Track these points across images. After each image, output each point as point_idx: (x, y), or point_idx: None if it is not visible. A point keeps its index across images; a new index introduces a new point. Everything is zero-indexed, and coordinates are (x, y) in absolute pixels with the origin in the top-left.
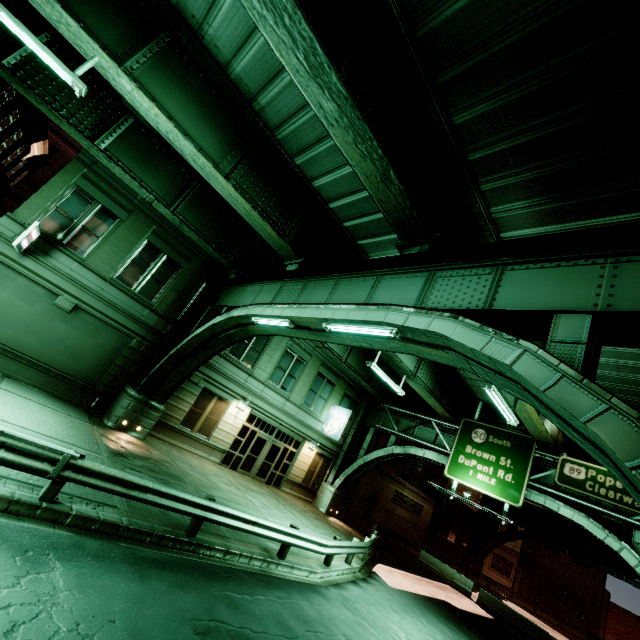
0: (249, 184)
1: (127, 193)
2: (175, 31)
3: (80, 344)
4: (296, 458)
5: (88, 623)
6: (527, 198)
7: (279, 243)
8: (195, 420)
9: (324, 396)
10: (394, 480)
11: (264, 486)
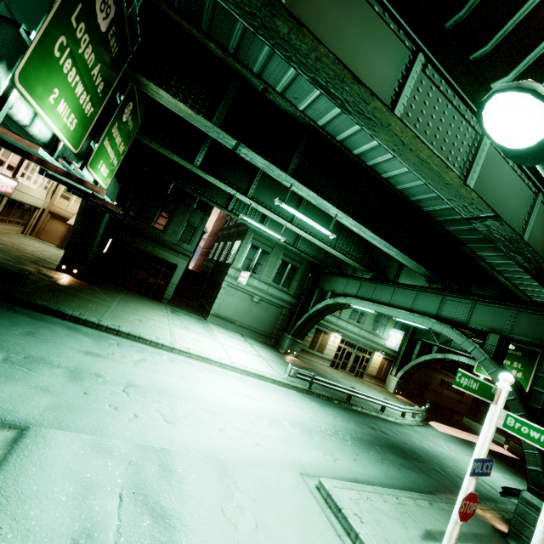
0: (343, 245)
1: (270, 239)
2: None
3: (262, 316)
4: (370, 361)
5: (345, 420)
6: (495, 253)
7: (360, 267)
8: (314, 345)
9: (383, 323)
10: (440, 372)
11: (355, 378)
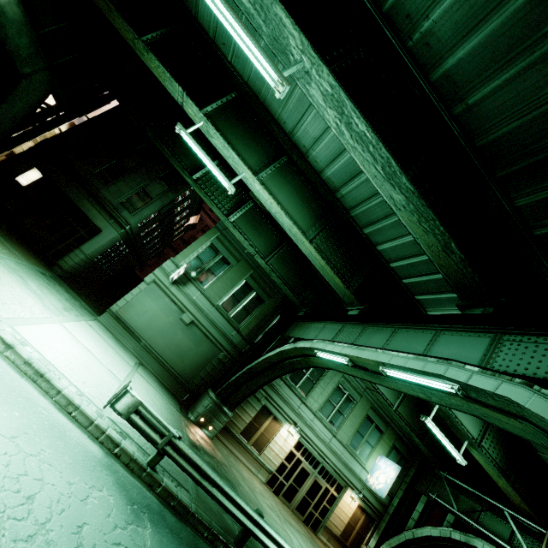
0: (326, 246)
1: (239, 248)
2: (291, 155)
3: (187, 349)
4: (336, 504)
5: None
6: None
7: (344, 292)
8: (252, 433)
9: (371, 442)
10: None
11: (301, 524)
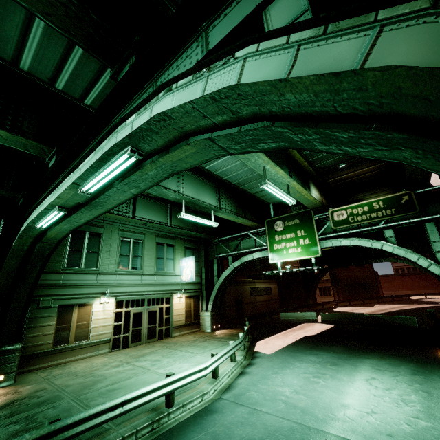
0: None
1: None
2: None
3: None
4: (172, 310)
5: None
6: None
7: (19, 141)
8: (66, 334)
9: (170, 257)
10: (246, 283)
11: (157, 343)
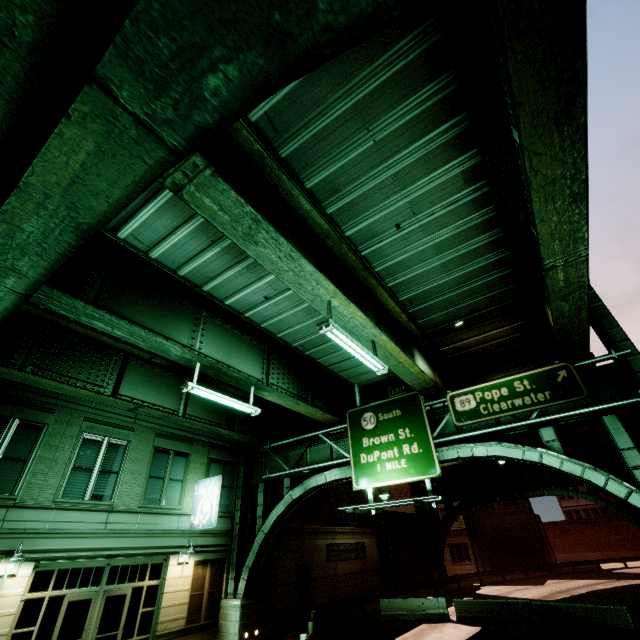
0: None
1: None
2: None
3: None
4: (162, 593)
5: None
6: None
7: None
8: None
9: (177, 477)
10: (319, 533)
11: None
